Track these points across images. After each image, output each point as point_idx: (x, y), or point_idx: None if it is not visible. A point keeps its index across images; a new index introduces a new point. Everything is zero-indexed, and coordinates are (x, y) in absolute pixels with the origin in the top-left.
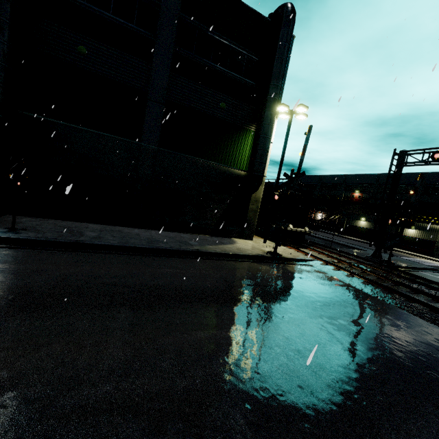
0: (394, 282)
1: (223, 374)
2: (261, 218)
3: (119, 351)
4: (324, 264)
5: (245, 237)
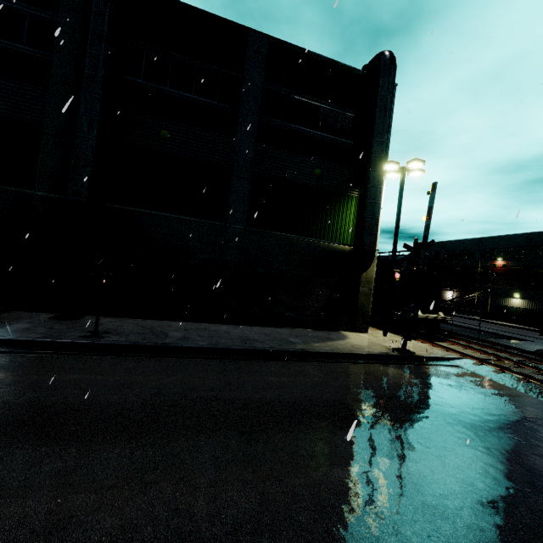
0: None
1: (387, 537)
2: (375, 303)
3: (240, 495)
4: (478, 364)
5: (357, 330)
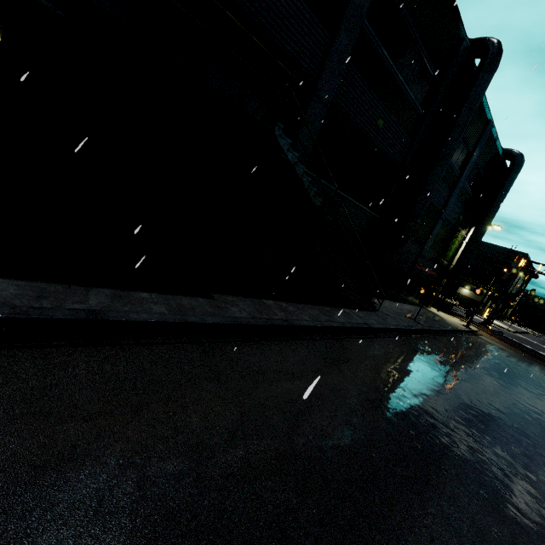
0: (524, 350)
1: None
2: None
3: None
4: (488, 335)
5: (429, 306)
